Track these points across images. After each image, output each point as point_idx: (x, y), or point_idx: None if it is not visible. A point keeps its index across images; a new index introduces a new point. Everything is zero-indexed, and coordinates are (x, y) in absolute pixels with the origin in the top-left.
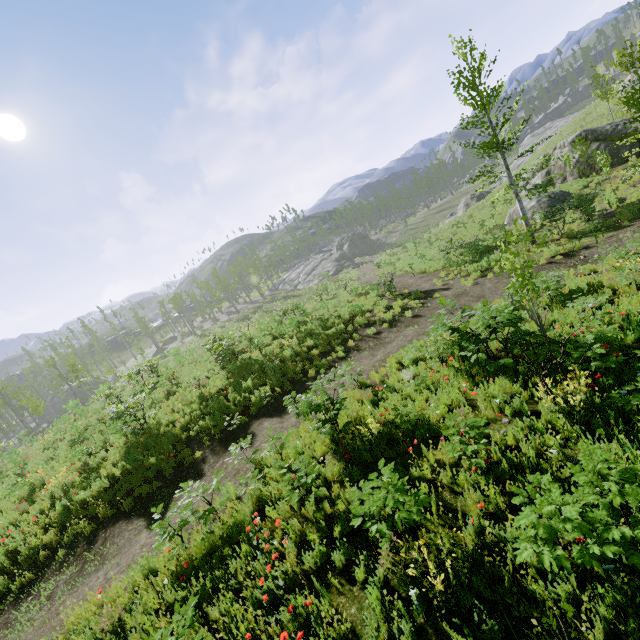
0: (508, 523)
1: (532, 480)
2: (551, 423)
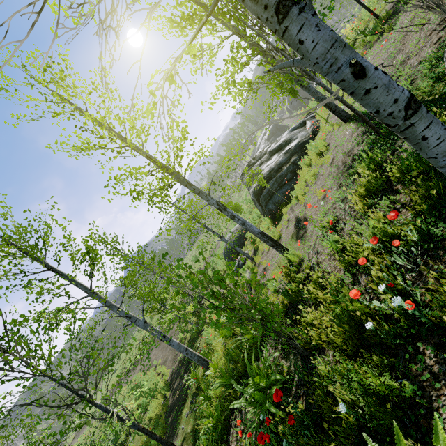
0: None
1: None
2: None
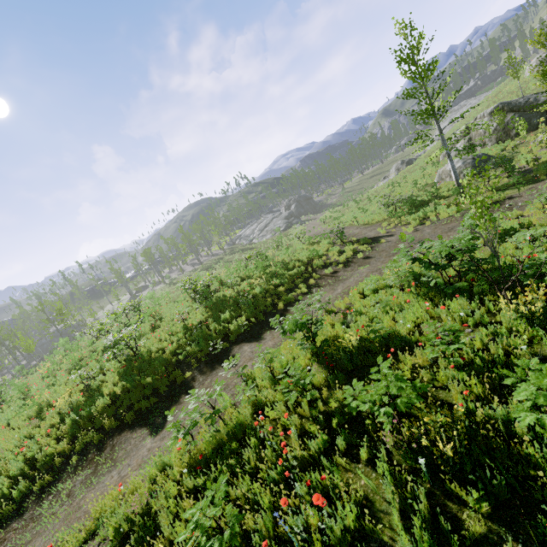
0: (493, 405)
1: (521, 364)
2: (512, 329)
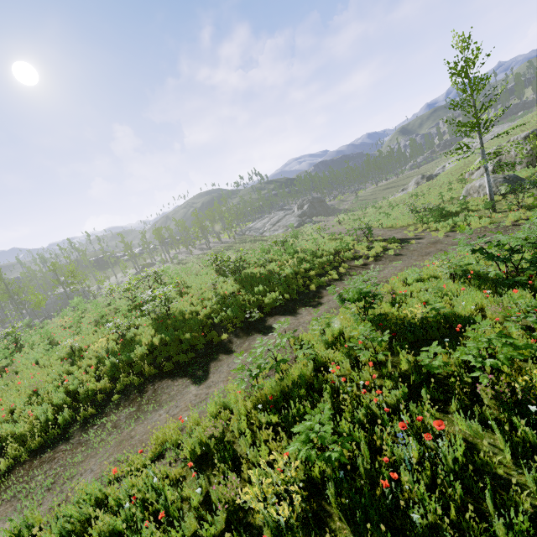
0: None
1: None
2: None
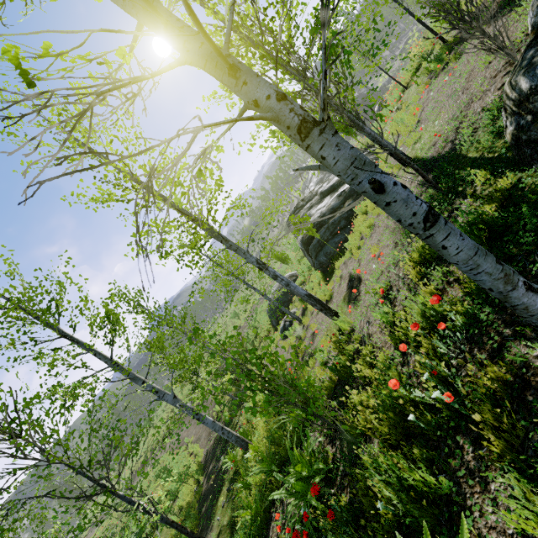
0: None
1: None
2: None
